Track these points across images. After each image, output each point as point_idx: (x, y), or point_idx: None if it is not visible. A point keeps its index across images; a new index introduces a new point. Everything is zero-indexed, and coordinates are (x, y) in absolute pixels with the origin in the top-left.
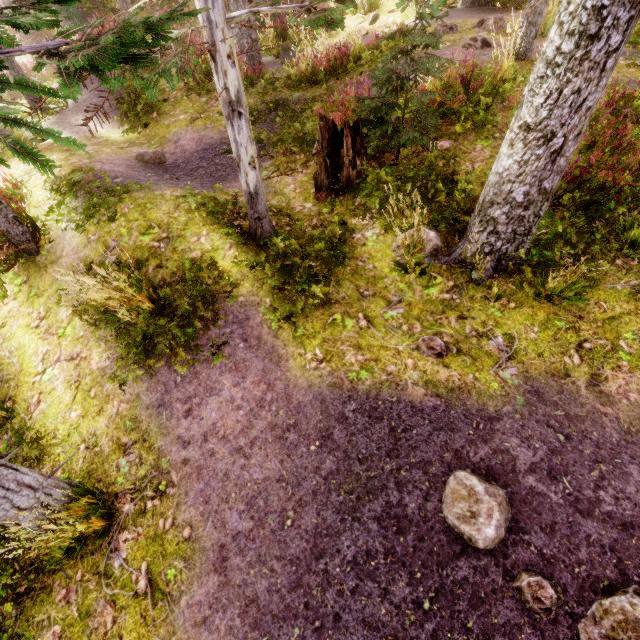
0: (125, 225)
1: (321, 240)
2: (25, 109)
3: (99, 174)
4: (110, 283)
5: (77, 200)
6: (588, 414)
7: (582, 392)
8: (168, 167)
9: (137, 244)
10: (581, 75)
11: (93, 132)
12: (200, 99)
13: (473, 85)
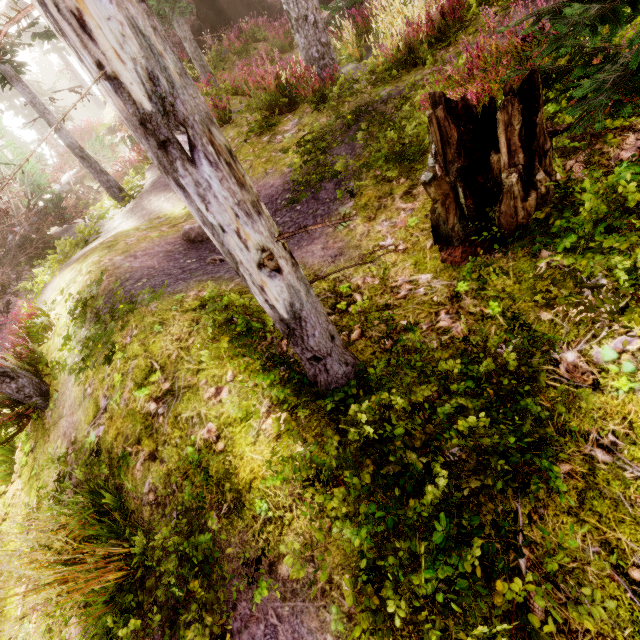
0: (122, 370)
1: (467, 380)
2: (111, 202)
3: (123, 278)
4: (57, 520)
5: (83, 328)
6: None
7: None
8: None
9: (130, 408)
10: None
11: (158, 211)
12: (262, 139)
13: None
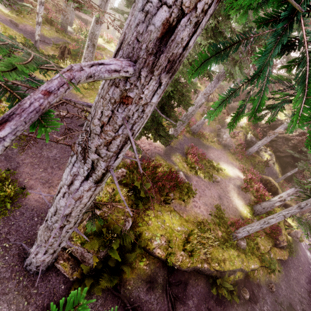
0: None
1: None
2: None
3: None
4: None
5: None
6: (76, 98)
7: (78, 97)
8: (18, 28)
9: None
10: (88, 51)
11: None
12: None
13: (98, 58)
